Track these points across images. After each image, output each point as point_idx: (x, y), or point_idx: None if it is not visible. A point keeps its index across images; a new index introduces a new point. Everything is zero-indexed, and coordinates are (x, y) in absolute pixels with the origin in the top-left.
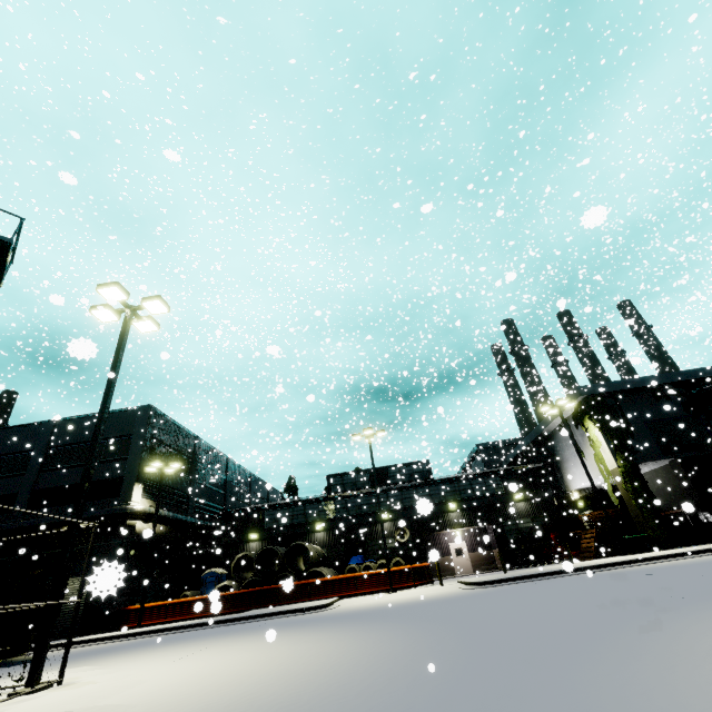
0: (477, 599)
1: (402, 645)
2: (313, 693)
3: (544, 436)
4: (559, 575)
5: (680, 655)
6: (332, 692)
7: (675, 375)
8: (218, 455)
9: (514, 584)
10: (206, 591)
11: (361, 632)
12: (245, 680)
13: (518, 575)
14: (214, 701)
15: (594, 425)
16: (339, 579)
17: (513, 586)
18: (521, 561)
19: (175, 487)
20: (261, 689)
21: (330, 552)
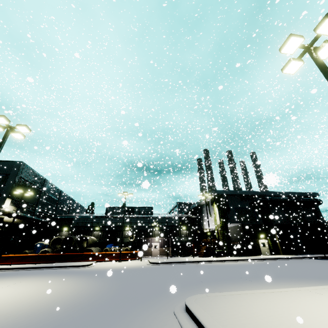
0: (145, 271)
1: (95, 291)
2: (45, 309)
3: (200, 205)
4: (183, 263)
5: (167, 306)
6: (51, 309)
7: (250, 192)
8: (56, 189)
9: (165, 265)
10: (36, 251)
11: (88, 282)
12: (25, 300)
13: (169, 261)
14: (6, 309)
15: (216, 206)
16: (98, 253)
17: (164, 266)
18: (178, 254)
19: (29, 202)
20: (28, 305)
21: (100, 240)
